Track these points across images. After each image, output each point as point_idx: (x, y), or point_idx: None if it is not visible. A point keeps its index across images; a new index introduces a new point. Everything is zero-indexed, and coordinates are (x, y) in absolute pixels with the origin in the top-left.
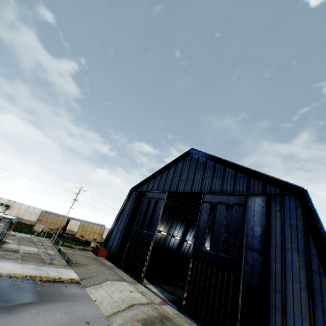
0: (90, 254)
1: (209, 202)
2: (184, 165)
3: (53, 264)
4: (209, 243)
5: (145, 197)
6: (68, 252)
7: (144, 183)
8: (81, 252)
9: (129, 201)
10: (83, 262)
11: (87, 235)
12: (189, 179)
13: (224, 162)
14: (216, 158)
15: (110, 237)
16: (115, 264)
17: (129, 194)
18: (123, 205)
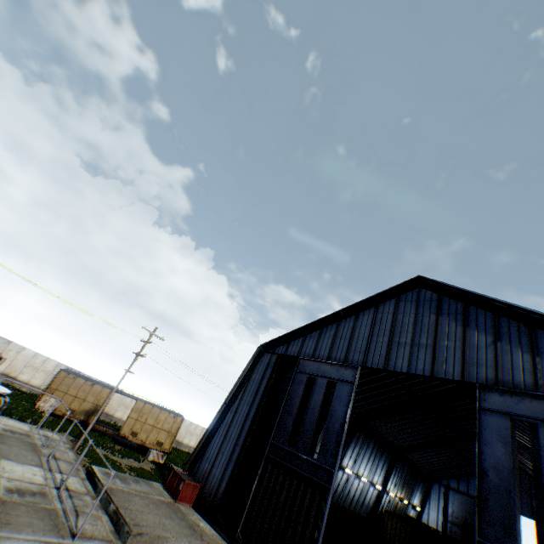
0: (160, 491)
1: (505, 414)
2: (399, 311)
3: (82, 534)
4: (380, 475)
5: (298, 371)
6: (115, 489)
7: (293, 337)
8: (141, 487)
9: (255, 373)
10: (155, 528)
11: (145, 431)
12: (422, 344)
13: (527, 315)
14: (498, 303)
15: (206, 451)
16: (219, 530)
17: (254, 358)
18: (239, 380)
